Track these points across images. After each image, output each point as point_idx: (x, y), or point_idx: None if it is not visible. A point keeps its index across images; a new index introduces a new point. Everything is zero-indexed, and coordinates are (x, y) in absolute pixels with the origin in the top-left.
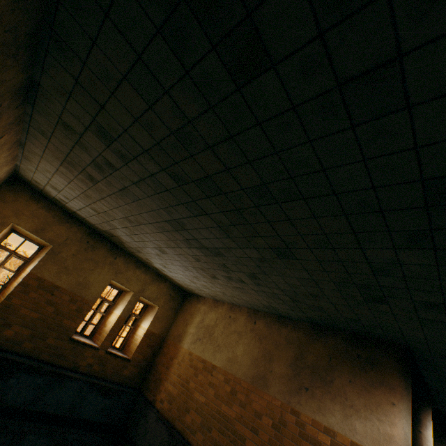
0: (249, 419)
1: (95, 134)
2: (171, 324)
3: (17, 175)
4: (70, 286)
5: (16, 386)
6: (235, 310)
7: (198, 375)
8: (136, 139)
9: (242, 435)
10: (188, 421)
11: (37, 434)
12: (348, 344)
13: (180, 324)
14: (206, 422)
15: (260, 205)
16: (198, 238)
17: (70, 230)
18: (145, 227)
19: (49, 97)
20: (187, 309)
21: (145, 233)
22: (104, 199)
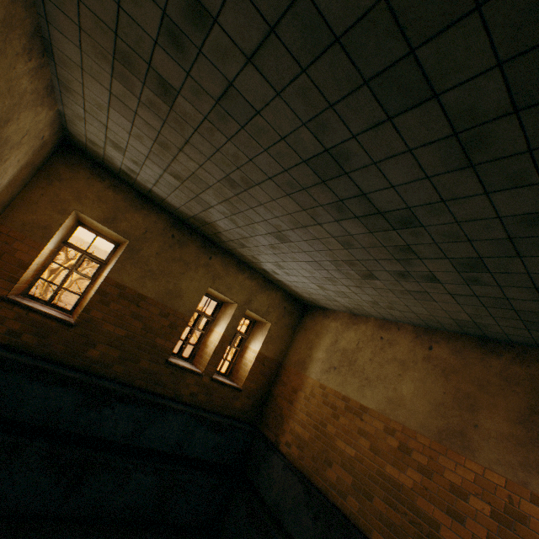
0: (441, 495)
1: None
2: (287, 346)
3: (69, 140)
4: (158, 296)
5: (111, 417)
6: (390, 329)
7: (338, 418)
8: None
9: (431, 518)
10: (331, 478)
11: (143, 472)
12: None
13: (301, 346)
14: (361, 485)
15: None
16: (369, 191)
17: (147, 219)
18: (258, 191)
19: None
20: (309, 326)
21: (257, 206)
22: (189, 143)
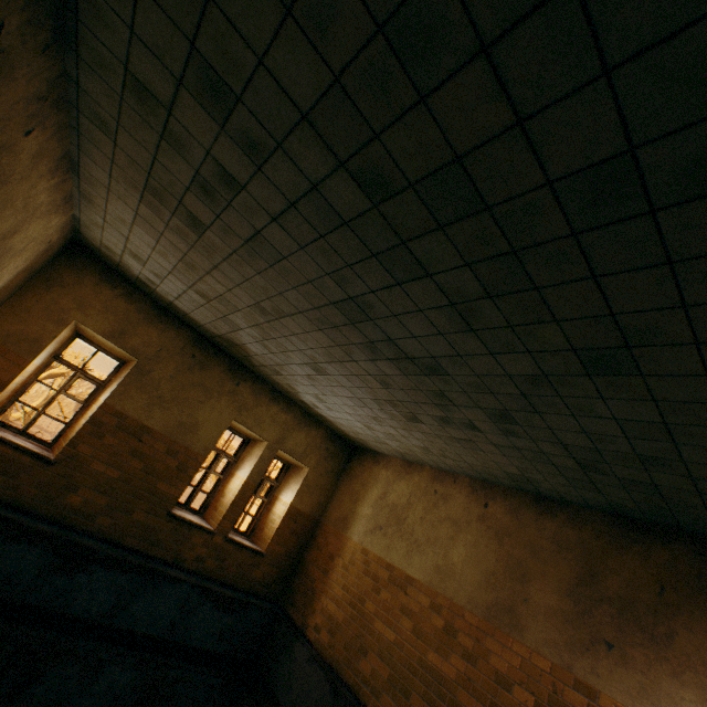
0: (485, 686)
1: (197, 97)
2: (328, 498)
3: (80, 241)
4: (167, 428)
5: (87, 586)
6: (446, 480)
7: (380, 592)
8: (283, 84)
9: None
10: (365, 671)
11: (121, 665)
12: (703, 563)
13: (345, 499)
14: (399, 679)
15: (589, 227)
16: (395, 338)
17: (164, 335)
18: (290, 322)
19: (99, 8)
20: (356, 474)
21: (290, 335)
22: (217, 269)
